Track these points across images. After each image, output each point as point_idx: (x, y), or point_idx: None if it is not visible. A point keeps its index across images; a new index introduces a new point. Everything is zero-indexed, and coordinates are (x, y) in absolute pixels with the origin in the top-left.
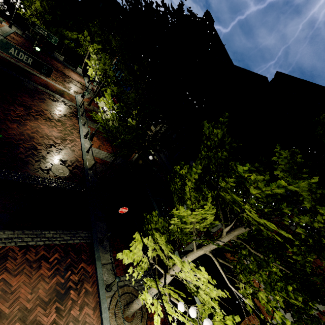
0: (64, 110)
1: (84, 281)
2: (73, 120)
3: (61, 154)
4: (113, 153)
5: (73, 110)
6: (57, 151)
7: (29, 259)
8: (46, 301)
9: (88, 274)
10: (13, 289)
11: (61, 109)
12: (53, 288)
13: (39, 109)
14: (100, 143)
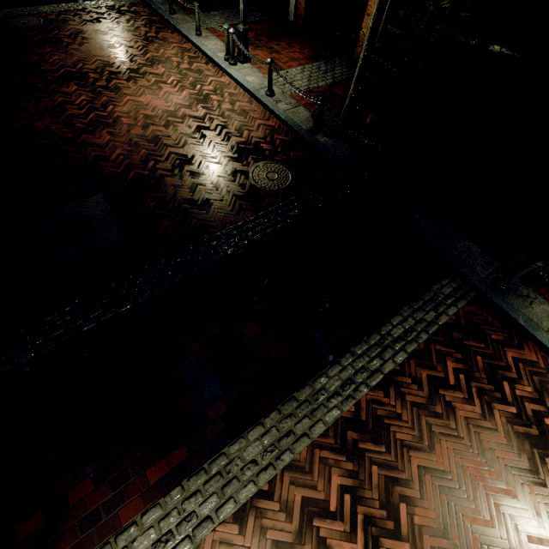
0: (133, 28)
1: (546, 386)
2: (170, 38)
3: (233, 136)
4: (311, 59)
5: (146, 16)
6: (222, 136)
7: (418, 402)
8: (526, 466)
9: (539, 368)
10: (455, 476)
11: (127, 30)
12: (512, 434)
13: (96, 63)
14: (268, 56)
